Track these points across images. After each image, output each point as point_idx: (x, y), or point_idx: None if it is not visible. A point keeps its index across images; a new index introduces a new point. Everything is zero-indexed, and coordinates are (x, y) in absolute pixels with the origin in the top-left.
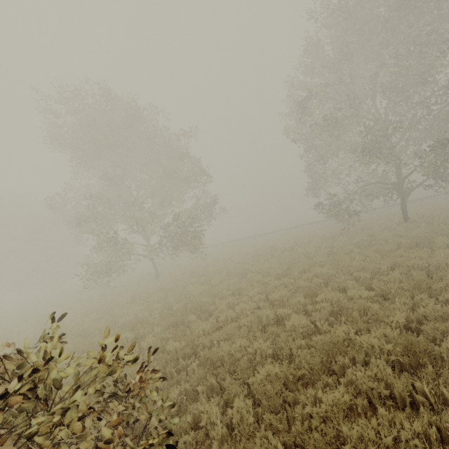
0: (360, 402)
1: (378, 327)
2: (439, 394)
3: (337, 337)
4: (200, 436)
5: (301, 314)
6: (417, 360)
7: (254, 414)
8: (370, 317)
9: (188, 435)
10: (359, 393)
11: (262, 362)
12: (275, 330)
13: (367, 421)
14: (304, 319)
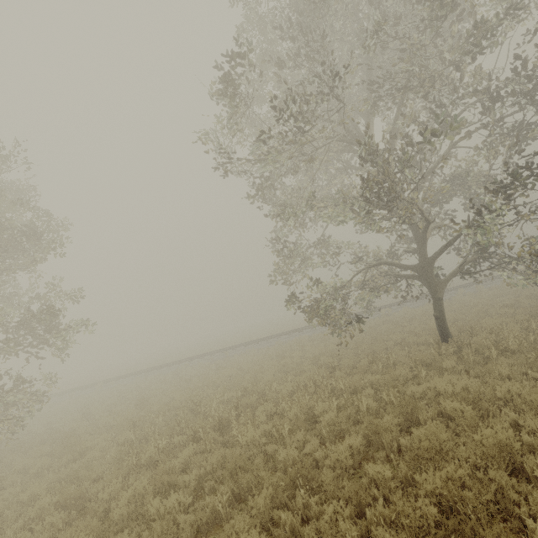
0: None
1: None
2: None
3: None
4: None
5: None
6: None
7: None
8: None
9: None
10: None
11: None
12: None
13: None
14: None
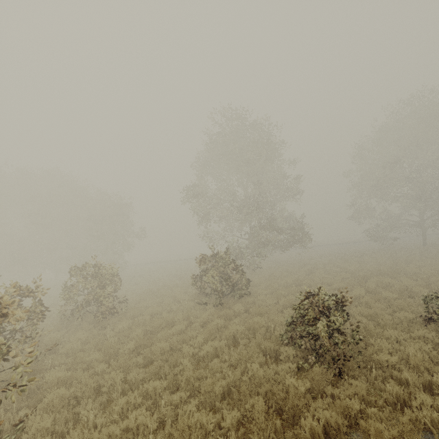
0: None
1: None
2: None
3: None
4: None
5: None
6: None
7: None
8: None
9: None
10: None
11: None
12: None
13: None
14: None
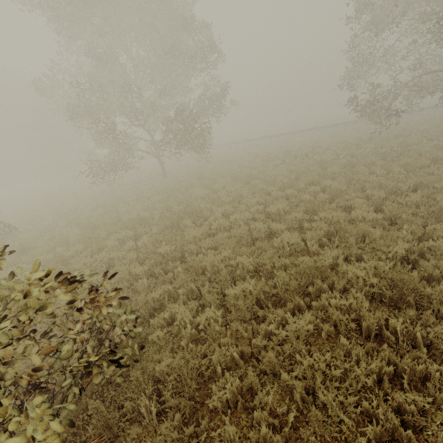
0: (326, 327)
1: (371, 256)
2: (410, 333)
3: (322, 263)
4: (174, 330)
5: (295, 230)
6: (400, 296)
7: (223, 321)
8: (367, 243)
9: (165, 327)
10: (328, 316)
11: (242, 274)
12: (262, 245)
13: (327, 343)
14: (296, 237)
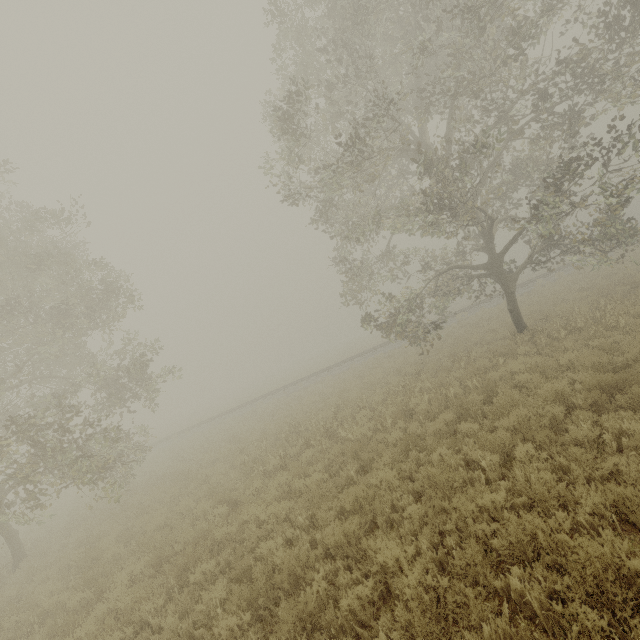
0: None
1: None
2: None
3: None
4: None
5: None
6: None
7: None
8: None
9: None
10: None
11: None
12: None
13: None
14: None
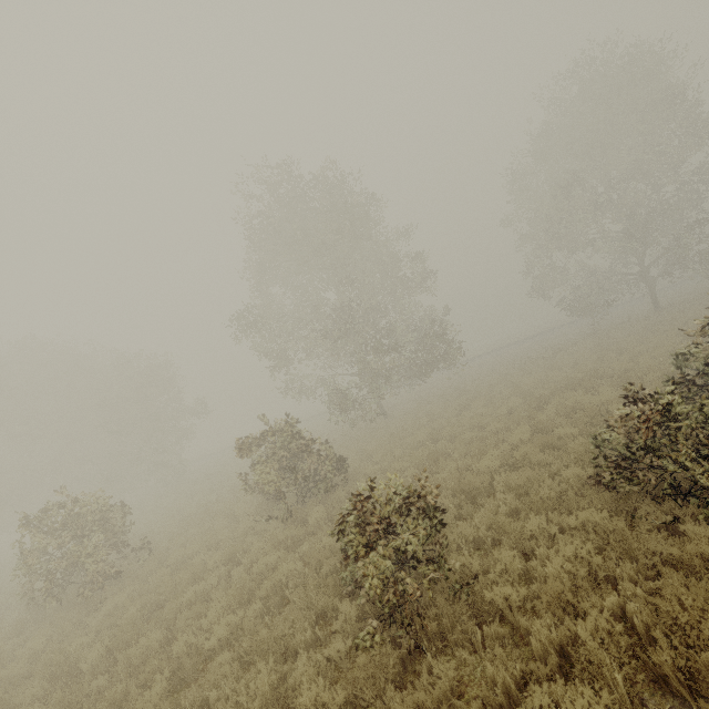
0: None
1: None
2: None
3: None
4: None
5: None
6: None
7: None
8: None
9: None
10: None
11: None
12: None
13: None
14: None
